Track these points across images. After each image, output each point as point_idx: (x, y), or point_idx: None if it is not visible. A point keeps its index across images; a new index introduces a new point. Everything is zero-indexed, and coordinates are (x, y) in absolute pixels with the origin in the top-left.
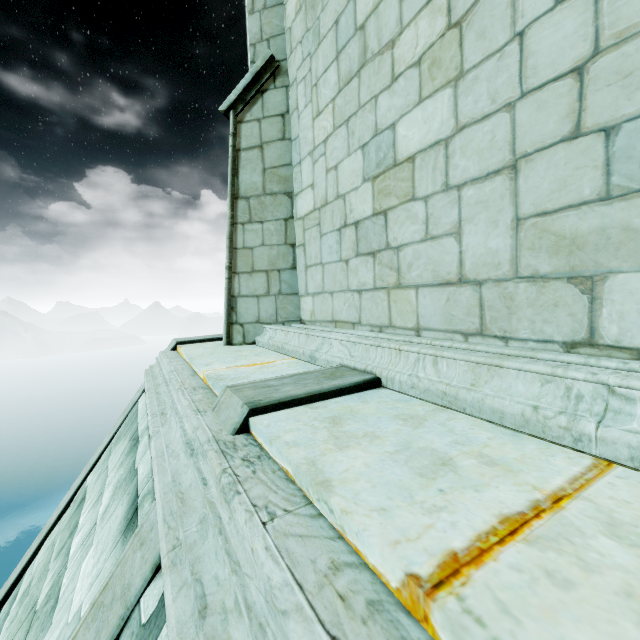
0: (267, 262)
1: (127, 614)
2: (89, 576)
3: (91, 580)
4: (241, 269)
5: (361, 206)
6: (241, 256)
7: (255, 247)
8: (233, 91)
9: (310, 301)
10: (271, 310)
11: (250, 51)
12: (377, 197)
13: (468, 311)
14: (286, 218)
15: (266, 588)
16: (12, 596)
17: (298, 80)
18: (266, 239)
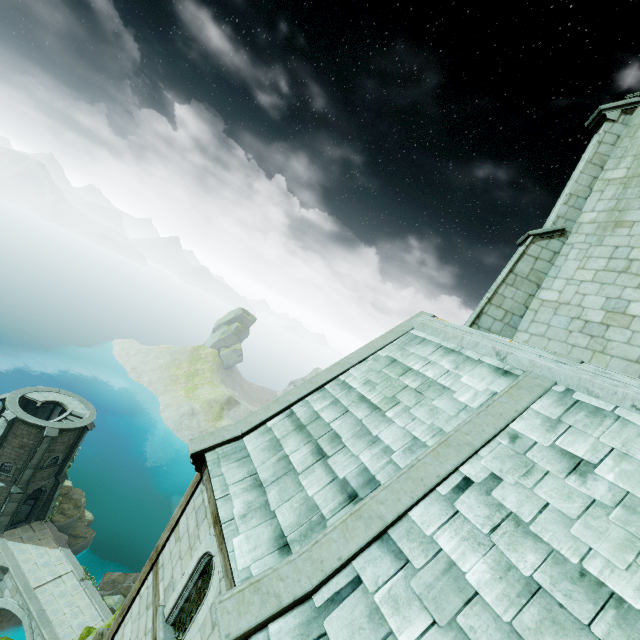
0: (509, 307)
1: (548, 389)
2: (481, 382)
3: (486, 383)
4: (494, 303)
5: (594, 317)
6: (497, 297)
7: (507, 297)
8: (539, 230)
9: (527, 336)
10: (498, 328)
11: (555, 218)
12: (606, 318)
13: (635, 371)
14: (530, 294)
15: (639, 384)
16: (334, 383)
17: (575, 247)
18: (515, 297)
